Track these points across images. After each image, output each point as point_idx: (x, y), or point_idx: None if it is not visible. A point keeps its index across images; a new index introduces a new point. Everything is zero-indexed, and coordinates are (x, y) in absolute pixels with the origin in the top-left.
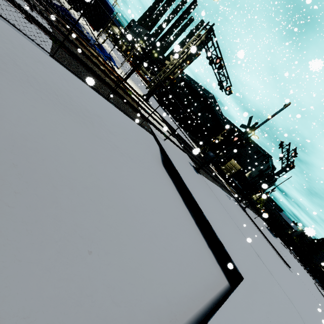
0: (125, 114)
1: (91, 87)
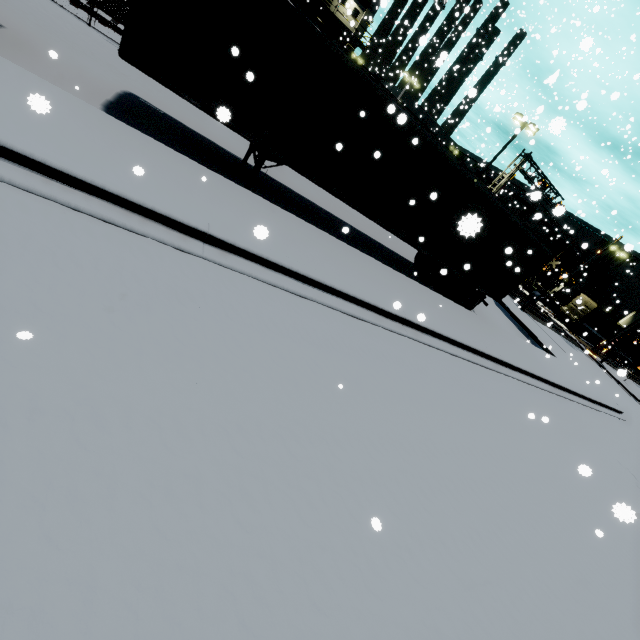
0: None
1: None
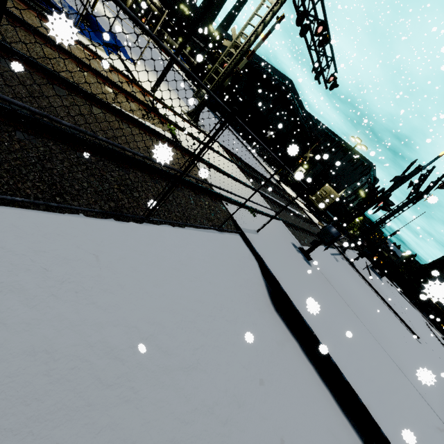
0: (188, 229)
1: (101, 215)
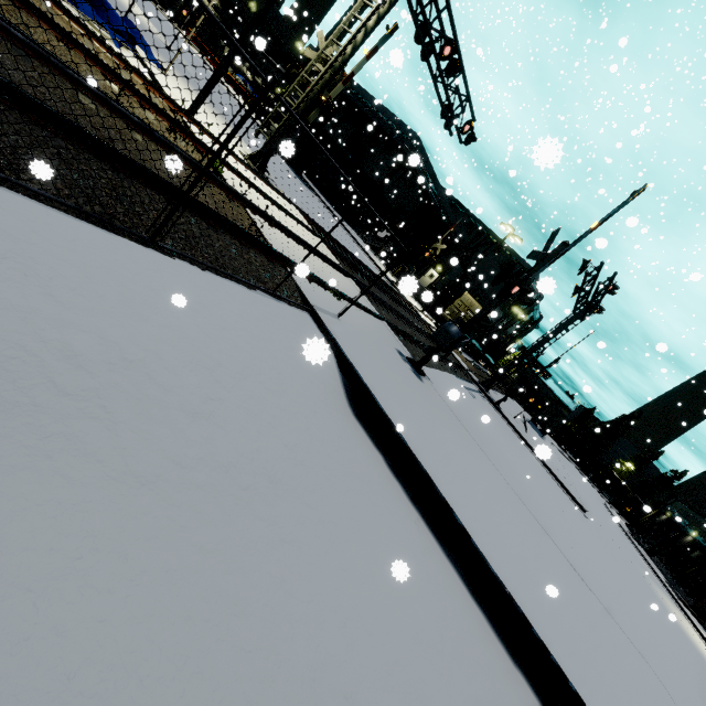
0: (221, 278)
1: (76, 214)
